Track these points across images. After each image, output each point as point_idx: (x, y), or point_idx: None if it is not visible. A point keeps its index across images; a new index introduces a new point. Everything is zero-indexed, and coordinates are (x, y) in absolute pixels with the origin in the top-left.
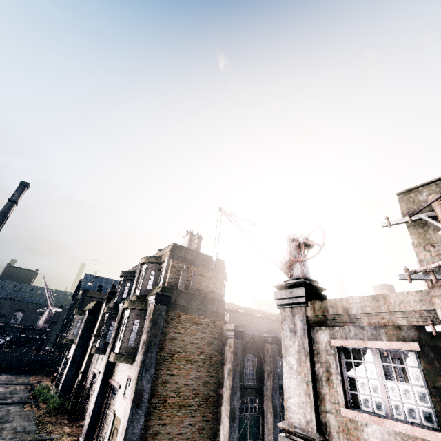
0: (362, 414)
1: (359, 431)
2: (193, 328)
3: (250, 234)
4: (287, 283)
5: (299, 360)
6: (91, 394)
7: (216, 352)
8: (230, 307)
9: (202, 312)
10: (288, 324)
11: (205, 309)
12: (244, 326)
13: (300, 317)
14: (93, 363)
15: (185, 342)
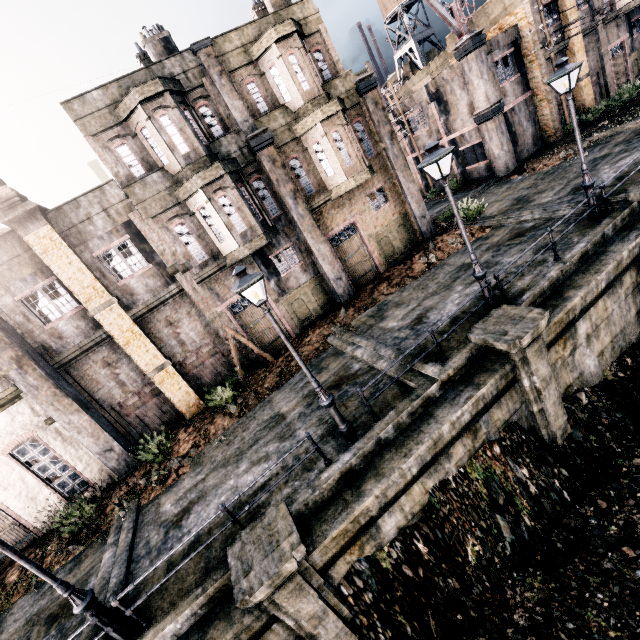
0: (505, 83)
1: (505, 89)
2: None
3: None
4: (477, 32)
5: (488, 75)
6: (261, 321)
7: None
8: None
9: None
10: (479, 60)
11: None
12: None
13: (483, 53)
14: (177, 329)
15: None
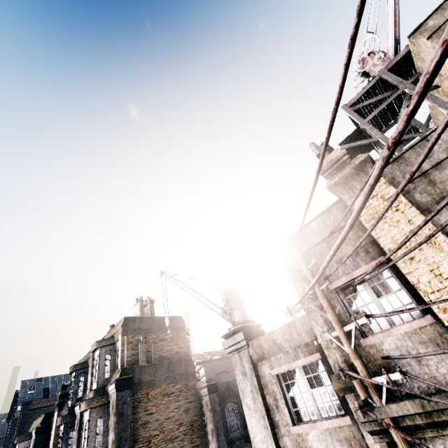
0: (303, 425)
1: (305, 441)
2: (165, 401)
3: (193, 291)
4: (230, 331)
5: (254, 399)
6: None
7: (196, 416)
8: (203, 358)
9: (171, 379)
10: (239, 369)
11: (174, 374)
12: (223, 372)
13: (246, 359)
14: None
15: (159, 421)
